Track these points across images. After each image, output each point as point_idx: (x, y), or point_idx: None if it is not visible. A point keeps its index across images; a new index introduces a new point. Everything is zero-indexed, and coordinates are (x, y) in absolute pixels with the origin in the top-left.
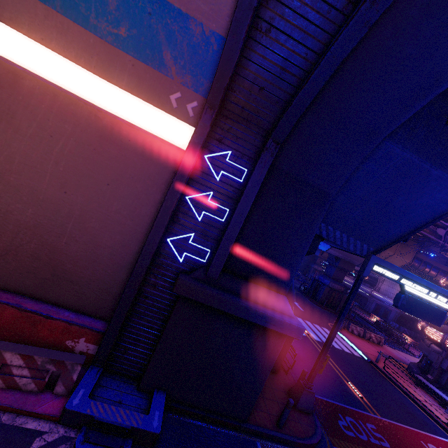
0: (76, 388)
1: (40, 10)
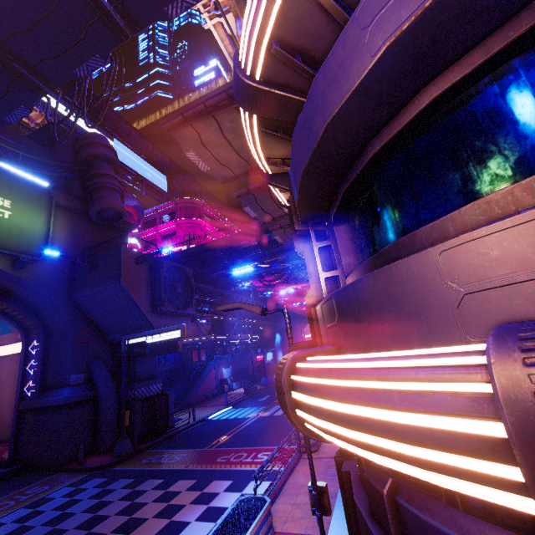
0: None
1: None
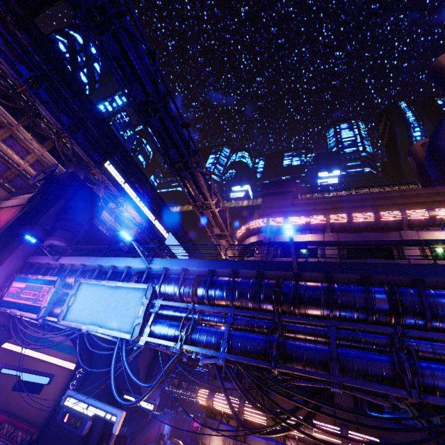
0: (26, 443)
1: (58, 353)
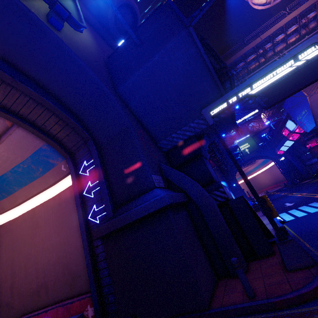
0: None
1: (27, 188)
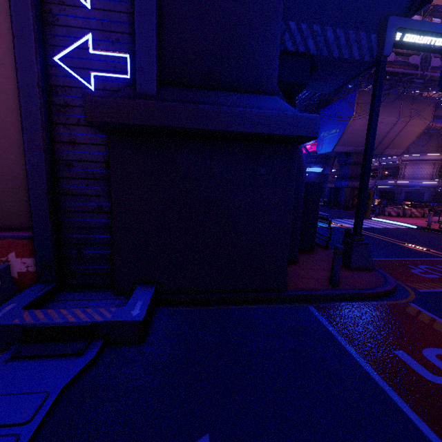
0: (3, 304)
1: None
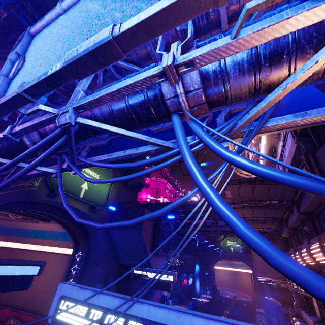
0: None
1: (52, 241)
